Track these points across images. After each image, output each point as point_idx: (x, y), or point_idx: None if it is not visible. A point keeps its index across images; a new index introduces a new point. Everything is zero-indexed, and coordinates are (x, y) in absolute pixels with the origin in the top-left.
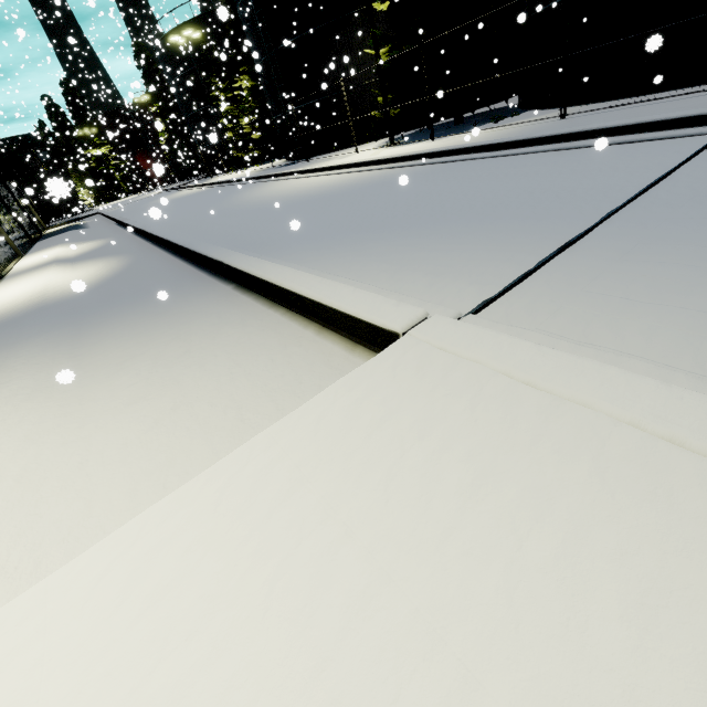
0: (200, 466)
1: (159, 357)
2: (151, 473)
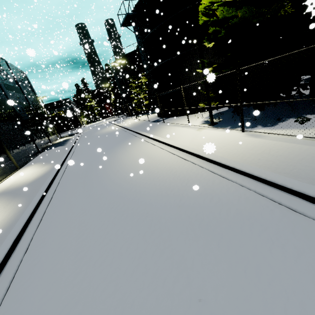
0: None
1: None
2: None
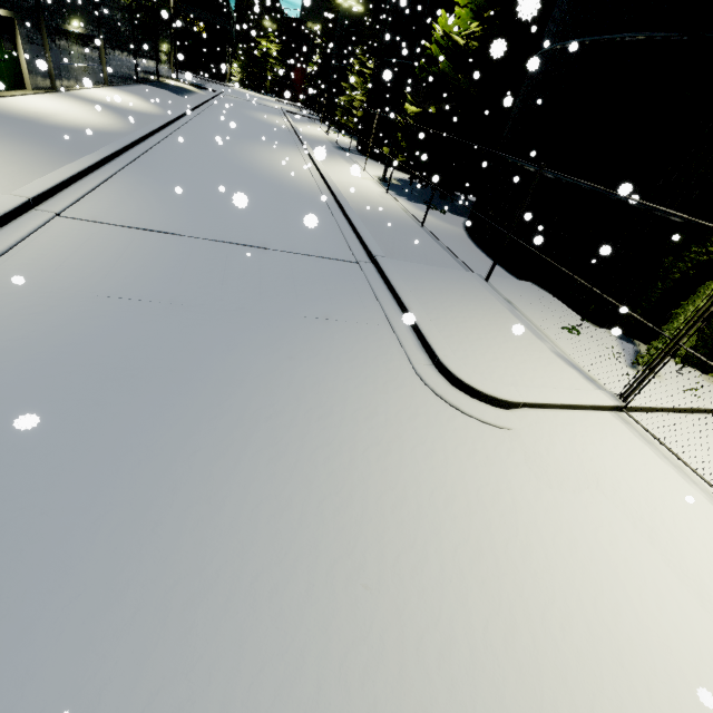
0: None
1: None
2: None
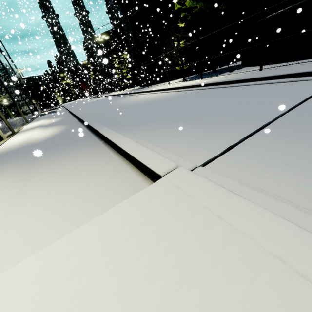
0: (57, 237)
1: (61, 174)
2: (35, 238)
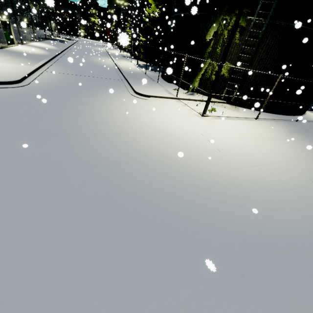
0: None
1: (23, 64)
2: None
